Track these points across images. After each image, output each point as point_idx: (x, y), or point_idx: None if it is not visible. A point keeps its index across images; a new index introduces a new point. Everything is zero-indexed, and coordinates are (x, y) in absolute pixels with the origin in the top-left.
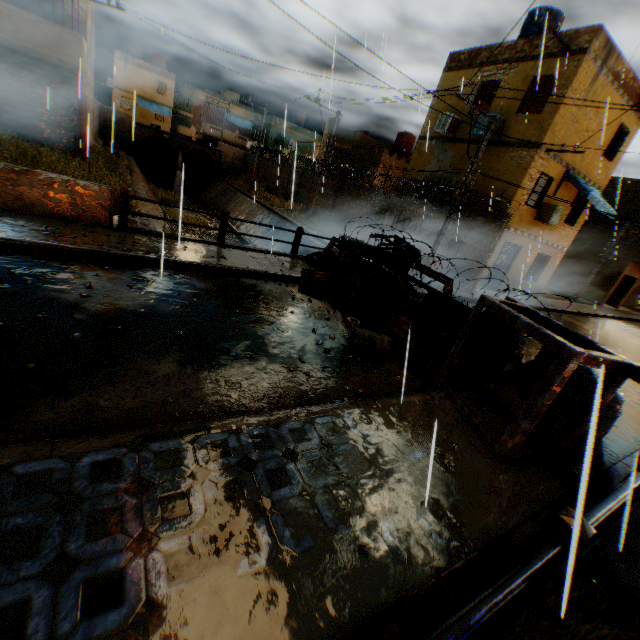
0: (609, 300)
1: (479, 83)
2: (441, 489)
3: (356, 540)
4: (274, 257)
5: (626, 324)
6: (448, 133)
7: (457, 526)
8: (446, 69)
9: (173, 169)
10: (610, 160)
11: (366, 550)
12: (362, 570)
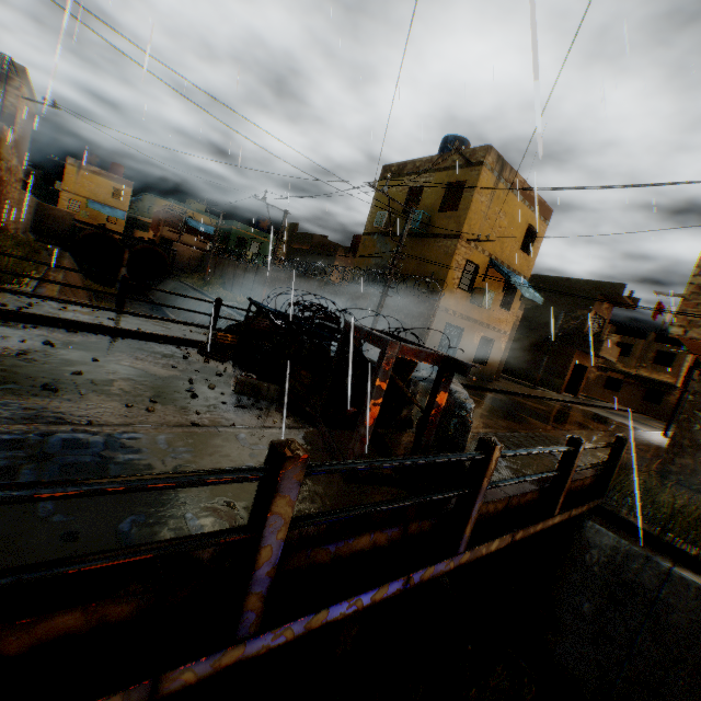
0: (570, 389)
1: (408, 188)
2: (245, 495)
3: (70, 528)
4: (185, 326)
5: (583, 408)
6: (386, 228)
7: (240, 524)
8: (381, 177)
9: (118, 266)
10: (529, 253)
11: (77, 537)
12: (51, 553)
